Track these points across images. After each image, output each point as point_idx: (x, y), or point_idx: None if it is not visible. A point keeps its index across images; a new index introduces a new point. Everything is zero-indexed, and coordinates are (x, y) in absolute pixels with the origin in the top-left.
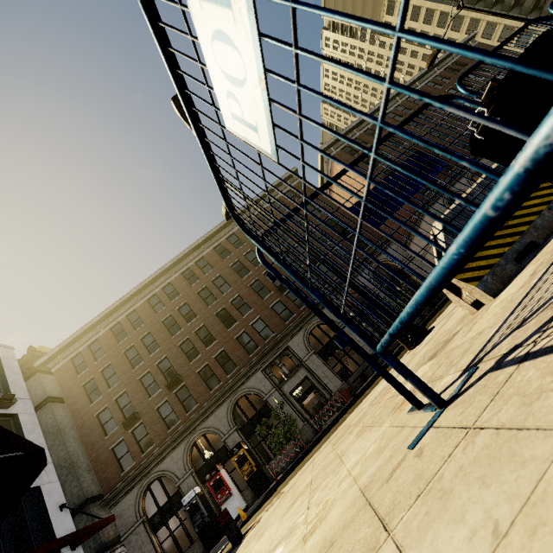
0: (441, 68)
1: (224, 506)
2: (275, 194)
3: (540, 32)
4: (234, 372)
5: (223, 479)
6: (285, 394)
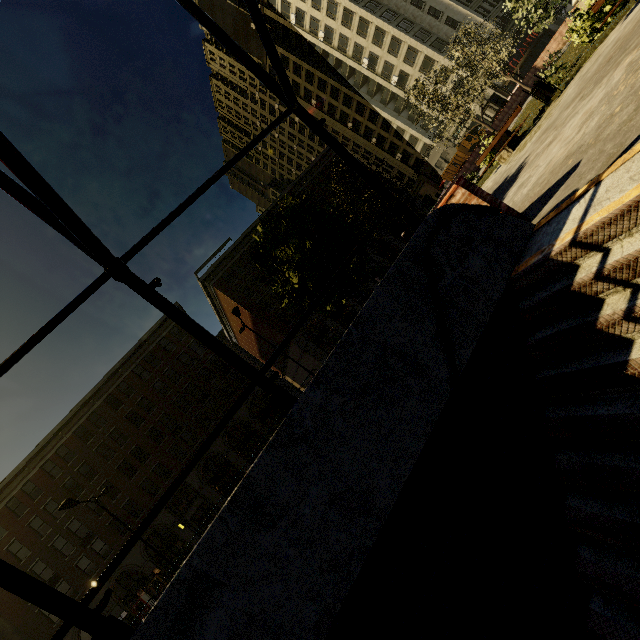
0: (308, 179)
1: None
2: (160, 333)
3: (396, 124)
4: (142, 515)
5: (143, 602)
6: (187, 521)
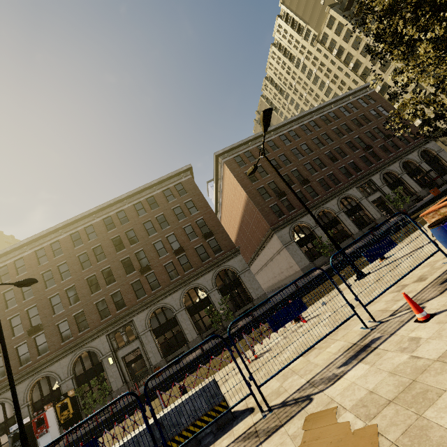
0: (337, 106)
1: (39, 439)
2: (167, 184)
3: (429, 90)
4: (85, 332)
5: (44, 419)
6: (118, 358)
